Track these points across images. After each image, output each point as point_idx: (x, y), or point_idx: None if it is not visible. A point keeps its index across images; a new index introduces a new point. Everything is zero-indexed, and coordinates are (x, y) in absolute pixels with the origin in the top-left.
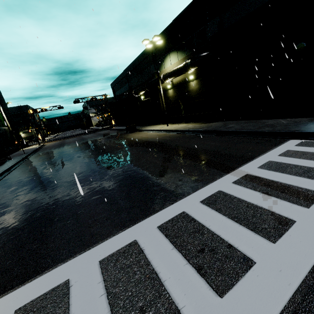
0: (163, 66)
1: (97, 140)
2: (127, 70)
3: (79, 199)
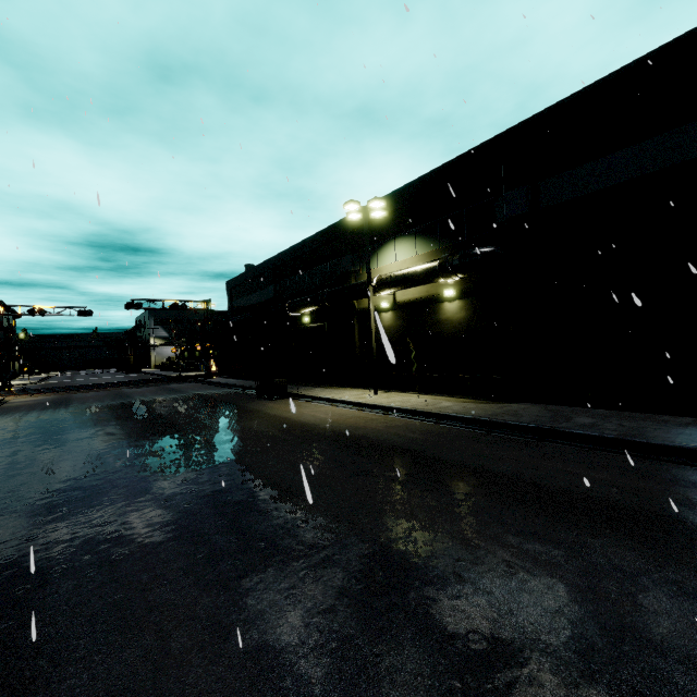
0: (373, 261)
1: (174, 407)
2: (278, 259)
3: None
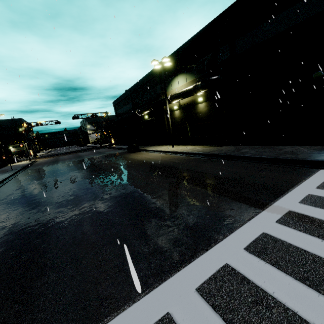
0: (170, 87)
1: (95, 158)
2: (131, 89)
3: (78, 235)
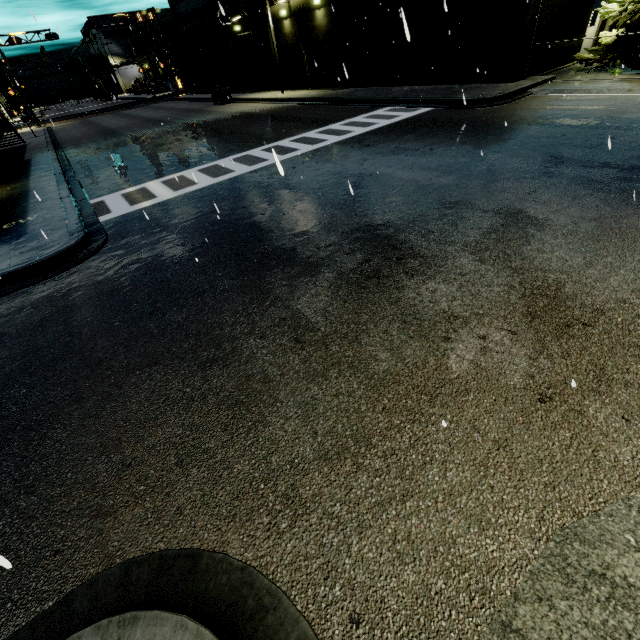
0: None
1: (164, 116)
2: None
3: (196, 151)
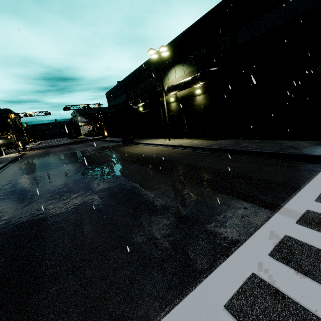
0: (166, 78)
1: (89, 151)
2: (125, 80)
3: (78, 238)
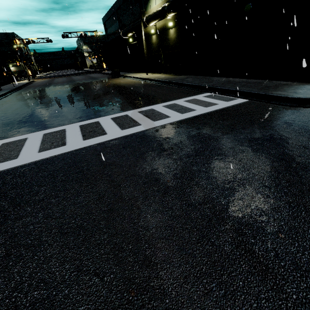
0: (149, 5)
1: (82, 81)
2: (117, 4)
3: (46, 115)
